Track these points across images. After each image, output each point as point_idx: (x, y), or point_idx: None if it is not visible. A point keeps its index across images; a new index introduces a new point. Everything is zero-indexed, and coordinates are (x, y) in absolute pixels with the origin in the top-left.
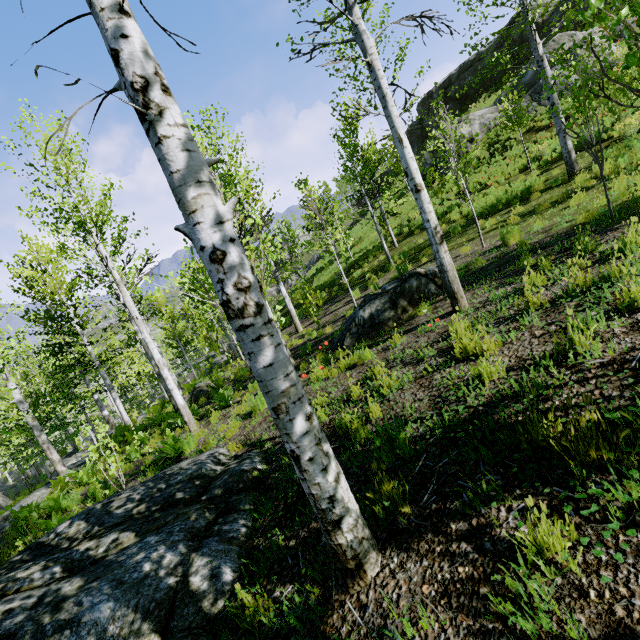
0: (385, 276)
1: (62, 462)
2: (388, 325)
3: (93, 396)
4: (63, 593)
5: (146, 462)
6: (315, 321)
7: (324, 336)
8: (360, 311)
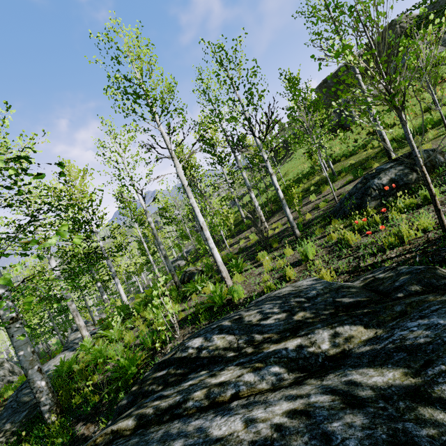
0: (334, 183)
1: (86, 328)
2: (415, 184)
3: (97, 284)
4: (385, 384)
5: (180, 317)
6: (296, 210)
7: (307, 220)
8: (374, 180)
